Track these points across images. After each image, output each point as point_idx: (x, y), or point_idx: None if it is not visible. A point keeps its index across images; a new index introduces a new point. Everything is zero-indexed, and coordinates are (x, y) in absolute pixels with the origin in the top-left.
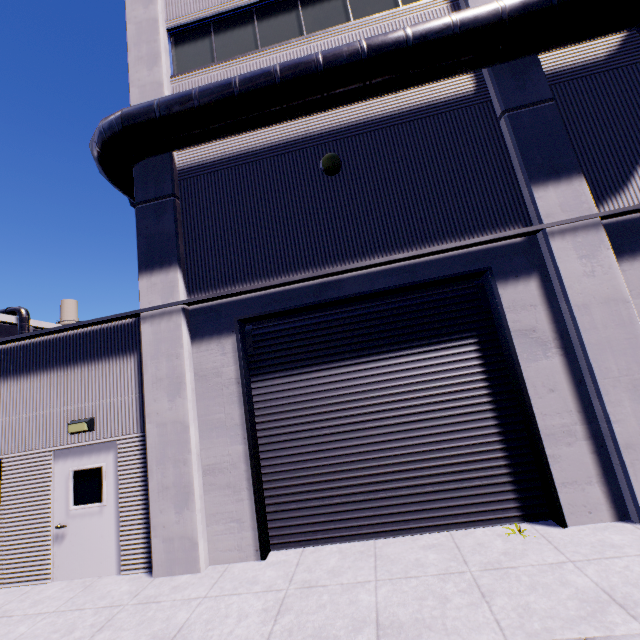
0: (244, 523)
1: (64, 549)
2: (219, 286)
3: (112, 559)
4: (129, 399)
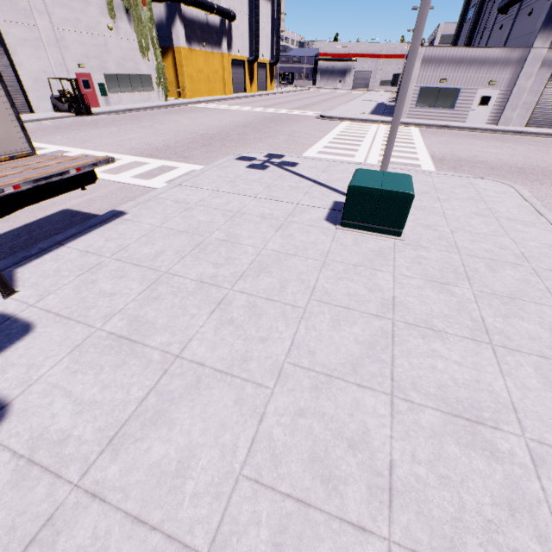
0: (524, 119)
1: (471, 116)
2: None
3: (483, 121)
4: (509, 78)
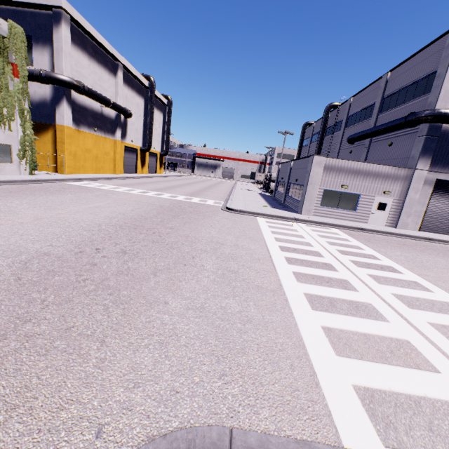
0: (417, 224)
1: (371, 218)
2: (436, 168)
3: (383, 223)
4: (400, 190)
